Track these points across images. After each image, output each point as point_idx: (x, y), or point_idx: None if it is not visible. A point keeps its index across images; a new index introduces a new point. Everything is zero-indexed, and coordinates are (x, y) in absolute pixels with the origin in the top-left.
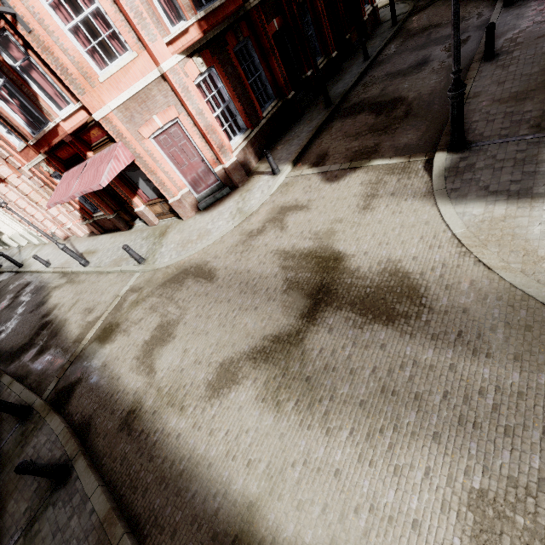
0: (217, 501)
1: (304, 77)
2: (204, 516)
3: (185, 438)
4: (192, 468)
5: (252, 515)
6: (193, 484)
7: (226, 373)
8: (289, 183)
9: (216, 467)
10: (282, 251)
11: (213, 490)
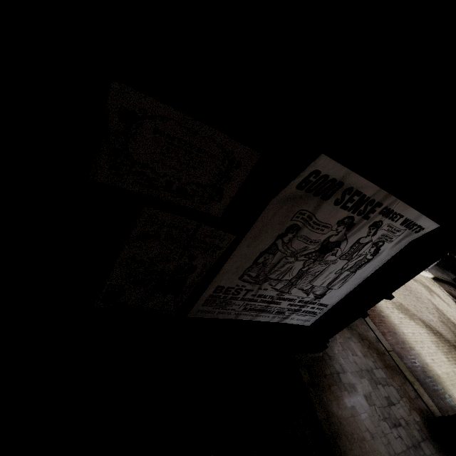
0: (413, 352)
1: (453, 255)
2: (405, 348)
3: (381, 305)
4: (390, 322)
5: (441, 380)
6: (393, 329)
7: (406, 310)
8: (430, 281)
9: (409, 338)
10: (434, 303)
11: (409, 345)
